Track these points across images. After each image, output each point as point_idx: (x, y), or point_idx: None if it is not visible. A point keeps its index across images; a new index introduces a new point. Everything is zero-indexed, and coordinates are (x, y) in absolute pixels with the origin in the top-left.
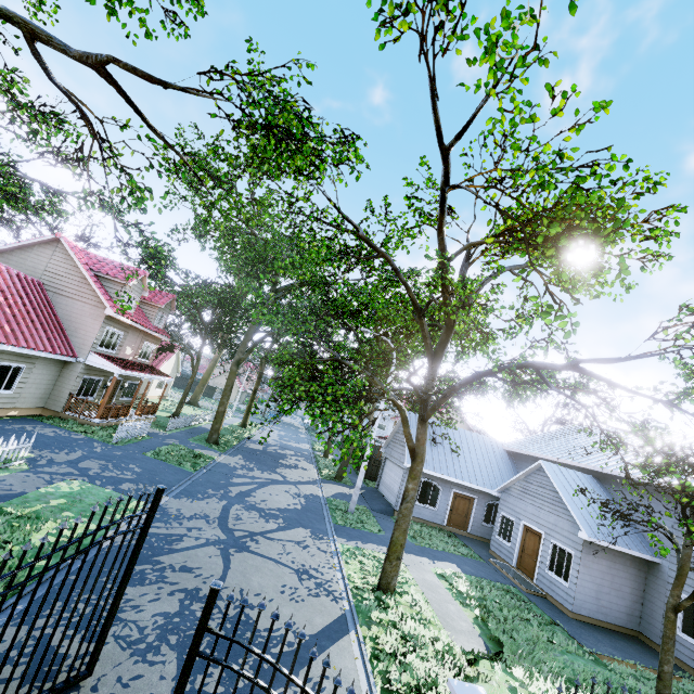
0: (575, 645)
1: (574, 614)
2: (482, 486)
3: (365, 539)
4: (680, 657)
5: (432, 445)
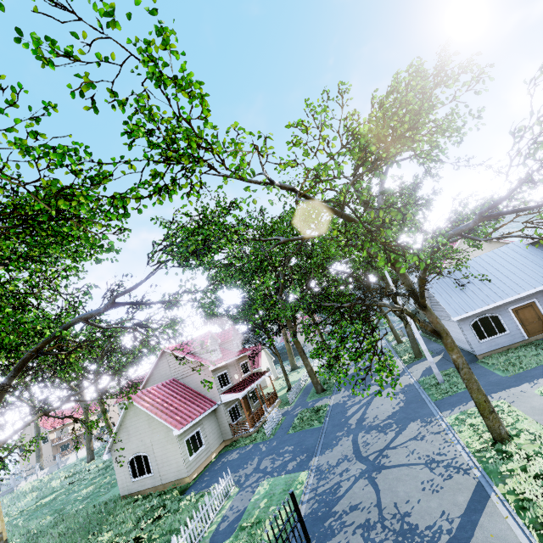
0: None
1: None
2: (530, 289)
3: (465, 400)
4: None
5: (461, 289)
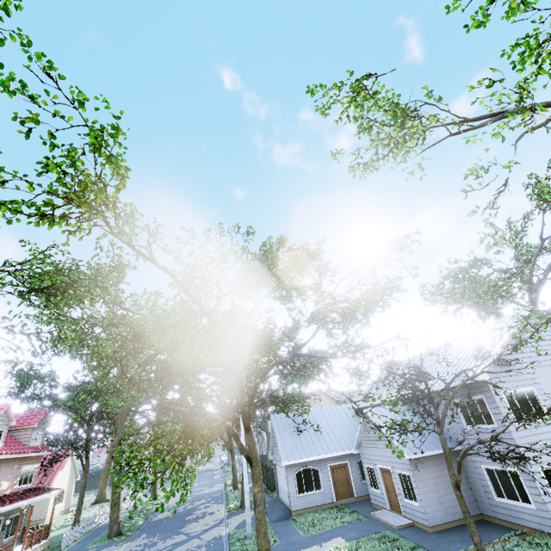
0: None
1: (432, 528)
2: (346, 450)
3: None
4: (507, 519)
5: (298, 434)
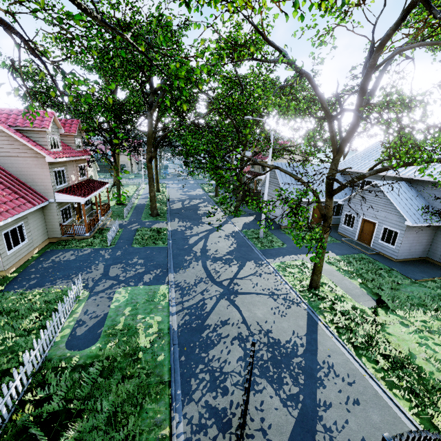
0: (409, 281)
1: (397, 260)
2: None
3: (281, 254)
4: None
5: (296, 182)
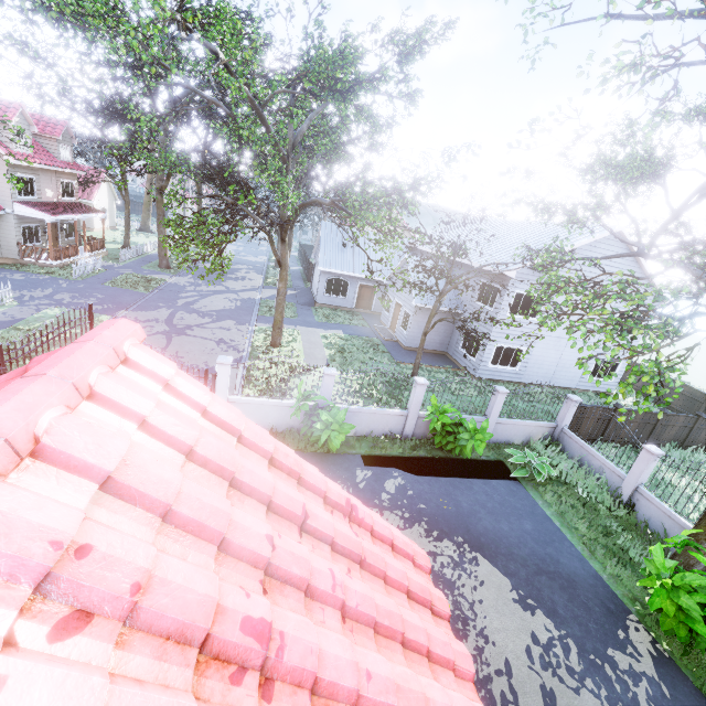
0: (386, 360)
1: (406, 347)
2: (380, 277)
3: None
4: (457, 360)
5: (343, 249)
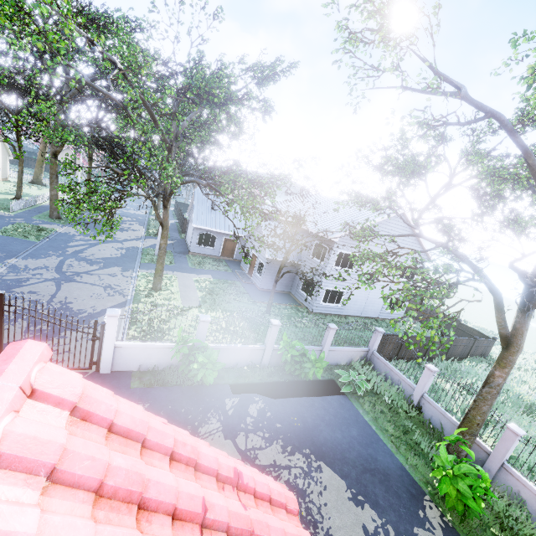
0: (246, 300)
1: (261, 289)
2: (240, 234)
3: None
4: (298, 298)
5: (212, 211)
